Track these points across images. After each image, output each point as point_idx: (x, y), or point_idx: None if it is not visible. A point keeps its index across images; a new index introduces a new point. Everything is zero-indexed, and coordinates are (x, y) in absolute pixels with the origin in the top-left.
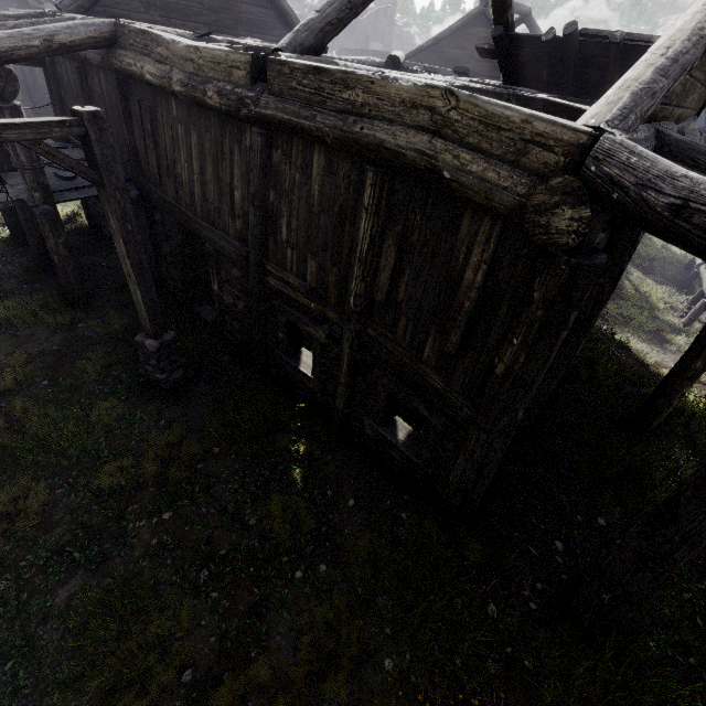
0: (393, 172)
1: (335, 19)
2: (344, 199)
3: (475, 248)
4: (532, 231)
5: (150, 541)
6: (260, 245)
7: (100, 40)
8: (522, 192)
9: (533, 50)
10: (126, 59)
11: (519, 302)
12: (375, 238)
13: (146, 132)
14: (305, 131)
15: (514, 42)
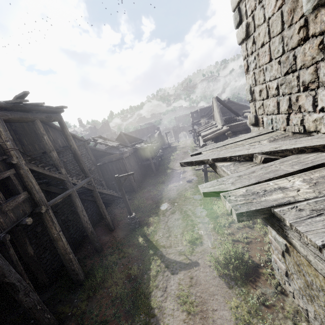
0: None
1: None
2: None
3: None
4: None
5: None
6: None
7: None
8: None
9: None
10: None
11: None
12: None
13: None
14: None
15: None
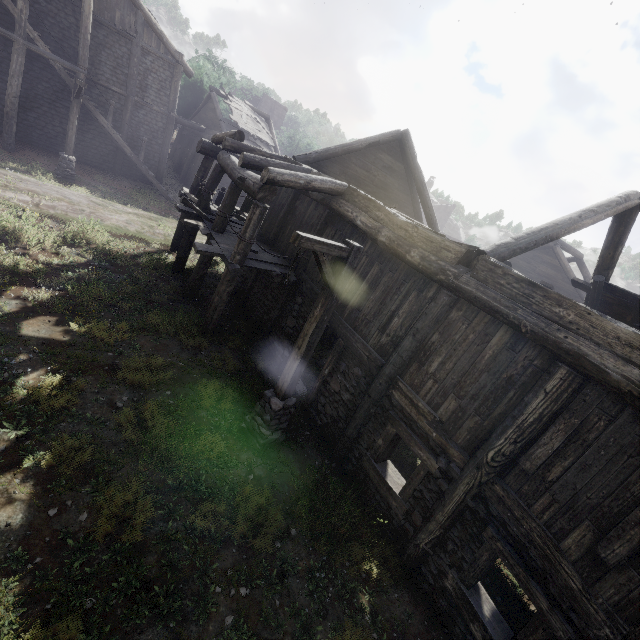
0: (585, 378)
1: (524, 247)
2: (518, 372)
3: None
4: None
5: (225, 617)
6: (402, 364)
7: (334, 191)
8: None
9: (624, 299)
10: (346, 206)
11: None
12: (544, 417)
13: None
14: (499, 313)
15: (609, 289)
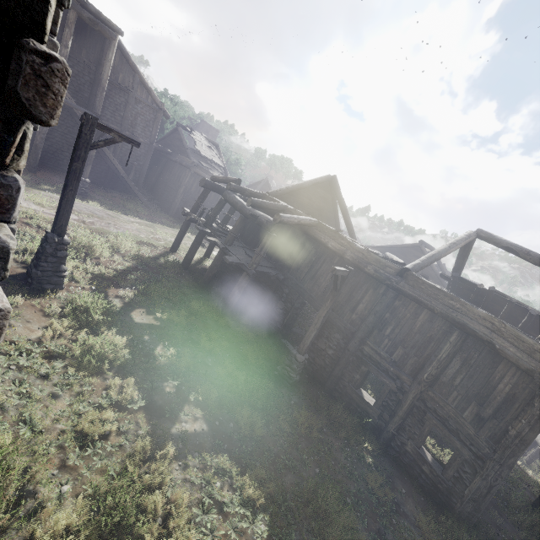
0: (467, 334)
1: (426, 265)
2: (435, 333)
3: (506, 377)
4: (537, 380)
5: (315, 469)
6: (368, 331)
7: (311, 225)
8: (533, 365)
9: (469, 286)
10: (319, 235)
11: (525, 405)
12: (450, 354)
13: (307, 258)
14: (423, 303)
15: (461, 280)
